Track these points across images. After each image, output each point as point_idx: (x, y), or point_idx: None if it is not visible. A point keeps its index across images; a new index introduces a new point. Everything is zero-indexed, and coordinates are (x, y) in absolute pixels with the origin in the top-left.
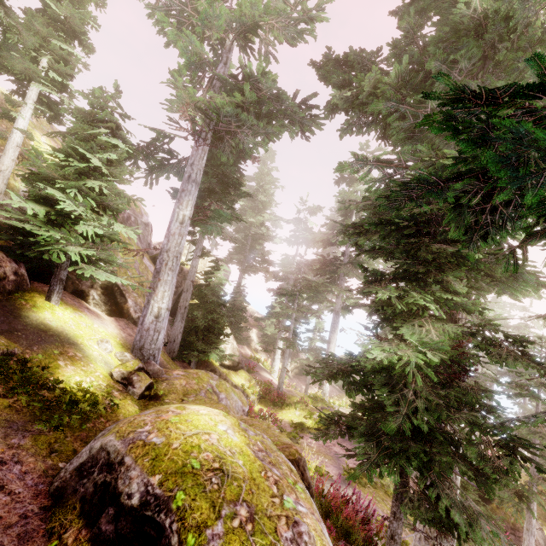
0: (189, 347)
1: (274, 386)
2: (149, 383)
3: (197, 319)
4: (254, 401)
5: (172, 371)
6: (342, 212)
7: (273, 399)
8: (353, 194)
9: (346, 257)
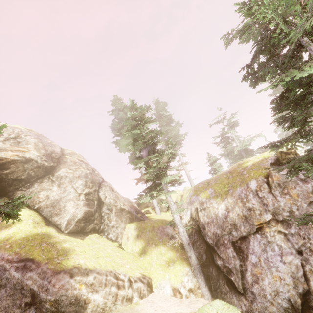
0: None
1: None
2: None
3: None
4: None
5: None
6: None
7: None
8: None
9: None
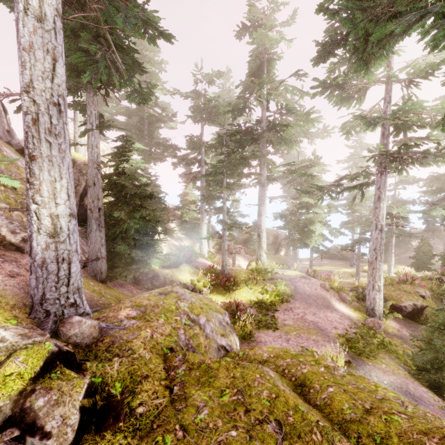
0: (119, 259)
1: (216, 270)
2: (84, 390)
3: (121, 222)
4: (207, 293)
5: (116, 314)
6: (253, 68)
7: (223, 284)
8: (270, 37)
9: (264, 123)
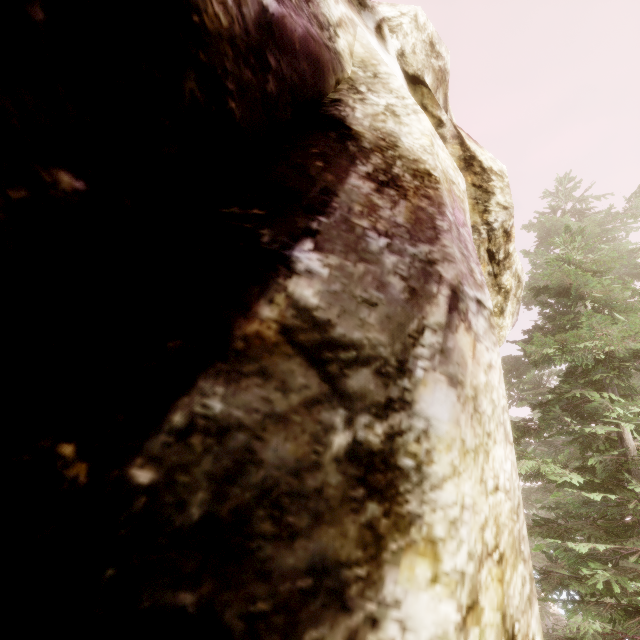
0: None
1: None
2: None
3: None
4: None
5: None
6: None
7: None
8: None
9: None
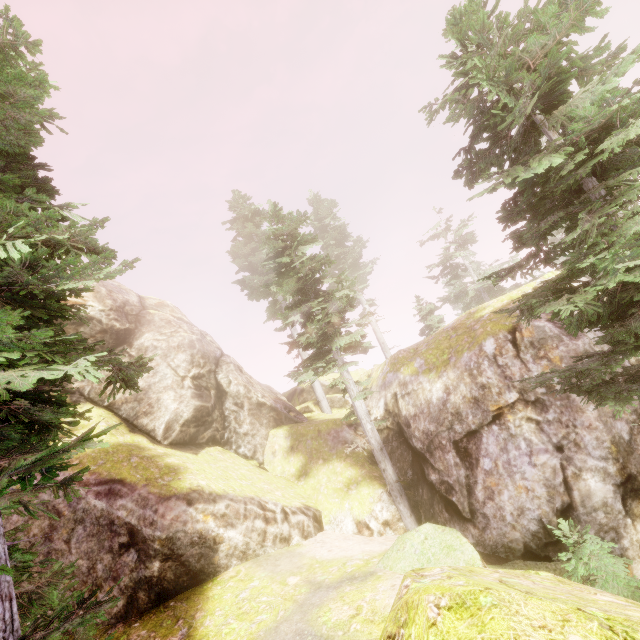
0: None
1: None
2: None
3: None
4: None
5: None
6: None
7: None
8: None
9: None
